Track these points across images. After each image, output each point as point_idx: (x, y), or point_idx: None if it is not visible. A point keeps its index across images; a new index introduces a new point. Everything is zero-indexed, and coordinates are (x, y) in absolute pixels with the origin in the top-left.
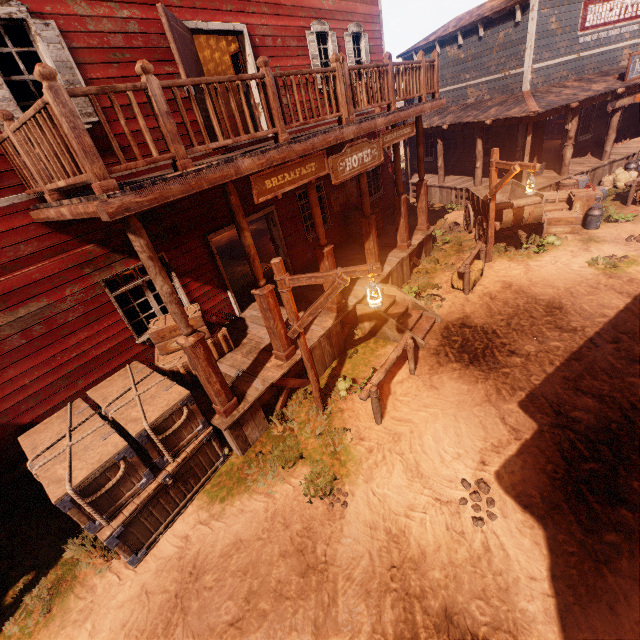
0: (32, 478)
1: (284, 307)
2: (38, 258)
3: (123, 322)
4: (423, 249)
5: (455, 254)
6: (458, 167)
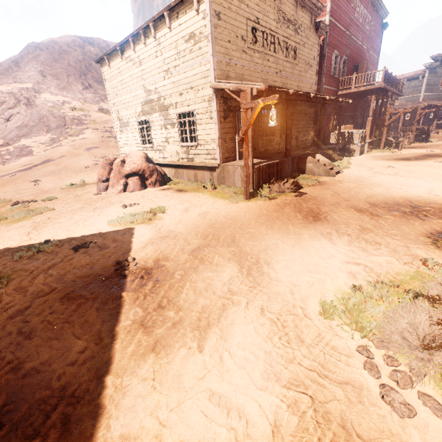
0: None
1: None
2: None
3: (333, 124)
4: None
5: None
6: None
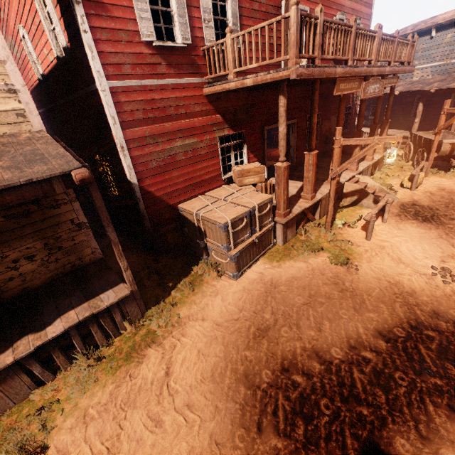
0: (165, 237)
1: (295, 180)
2: (199, 115)
3: (219, 164)
4: (378, 165)
5: (398, 171)
6: (396, 124)
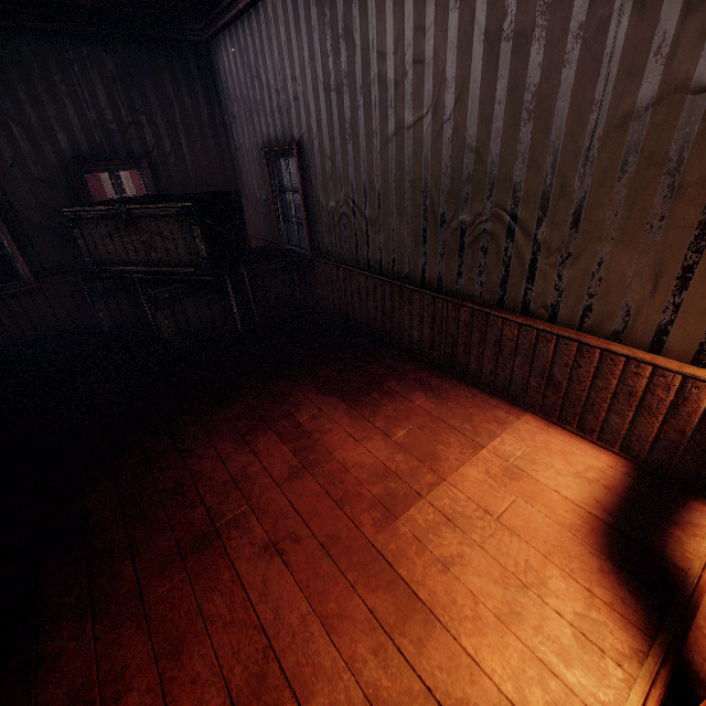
0: None
1: None
2: None
3: None
4: None
5: None
6: None
